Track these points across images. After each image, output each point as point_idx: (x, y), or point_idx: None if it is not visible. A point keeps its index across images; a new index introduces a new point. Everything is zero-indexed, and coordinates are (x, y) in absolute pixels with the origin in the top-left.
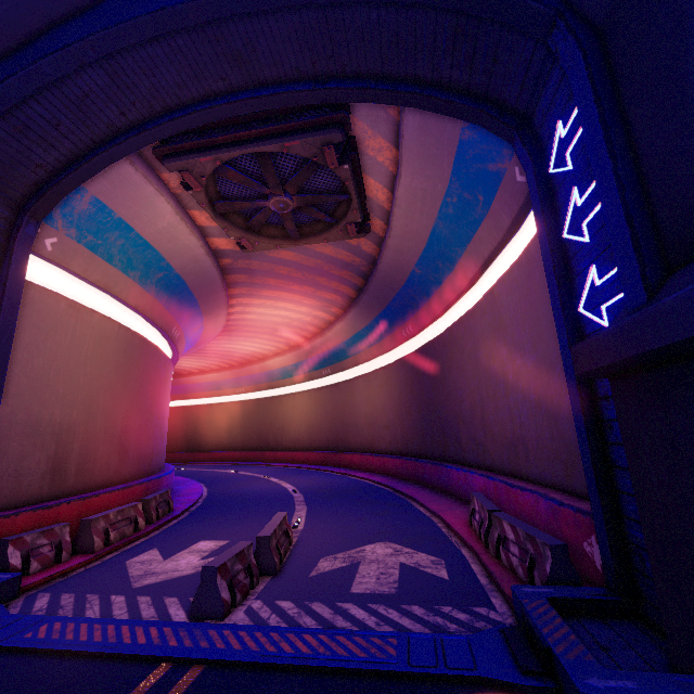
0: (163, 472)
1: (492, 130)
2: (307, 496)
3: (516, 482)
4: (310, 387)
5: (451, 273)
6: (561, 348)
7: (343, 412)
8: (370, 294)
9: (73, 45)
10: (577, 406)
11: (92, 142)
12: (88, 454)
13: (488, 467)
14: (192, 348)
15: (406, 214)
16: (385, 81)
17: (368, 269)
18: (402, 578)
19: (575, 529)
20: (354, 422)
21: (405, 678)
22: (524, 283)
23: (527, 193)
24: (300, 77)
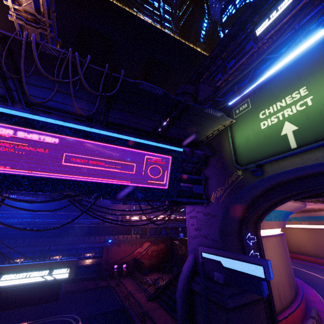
0: (299, 287)
1: None
2: None
3: None
4: None
5: None
6: None
7: None
8: None
9: (276, 197)
10: None
11: (273, 203)
12: (284, 291)
13: None
14: None
15: None
16: None
17: None
18: None
19: None
20: None
21: None
22: None
23: None
24: None
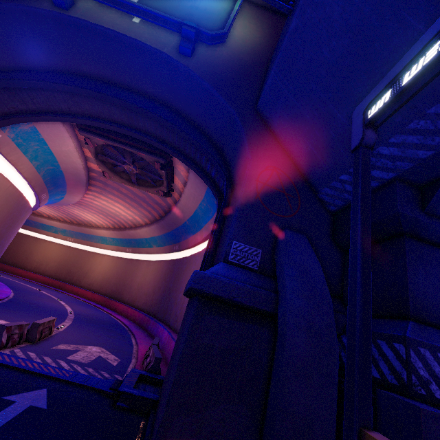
0: None
1: (213, 193)
2: (77, 317)
3: (176, 337)
4: (116, 255)
5: (199, 232)
6: None
7: (127, 277)
8: (165, 221)
9: (59, 84)
10: None
11: (47, 110)
12: None
13: (174, 329)
14: (50, 204)
15: (187, 198)
16: (184, 156)
17: (168, 210)
18: (95, 360)
19: None
20: (130, 285)
21: (66, 382)
22: None
23: None
24: (154, 136)
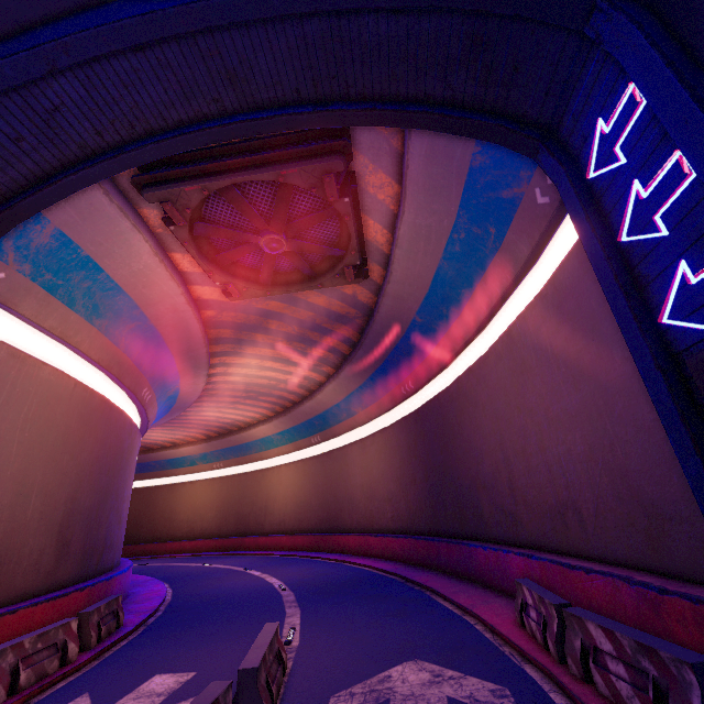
0: (116, 570)
1: (512, 146)
2: (299, 593)
3: (573, 561)
4: (298, 458)
5: (457, 319)
6: (642, 373)
7: (335, 485)
8: (365, 348)
9: (43, 45)
10: (685, 445)
11: (60, 164)
12: (10, 551)
13: (524, 543)
14: (165, 416)
15: (407, 255)
16: (392, 103)
17: (363, 321)
18: None
19: (698, 630)
20: (348, 496)
21: None
22: (552, 316)
23: (551, 215)
24: (300, 100)
